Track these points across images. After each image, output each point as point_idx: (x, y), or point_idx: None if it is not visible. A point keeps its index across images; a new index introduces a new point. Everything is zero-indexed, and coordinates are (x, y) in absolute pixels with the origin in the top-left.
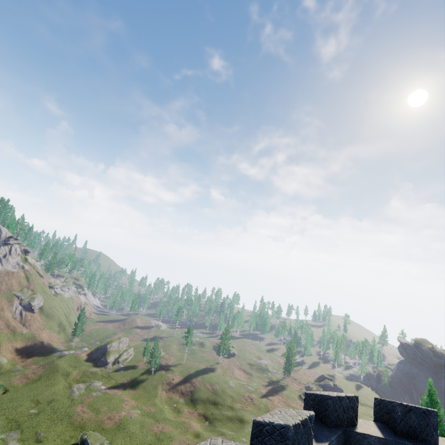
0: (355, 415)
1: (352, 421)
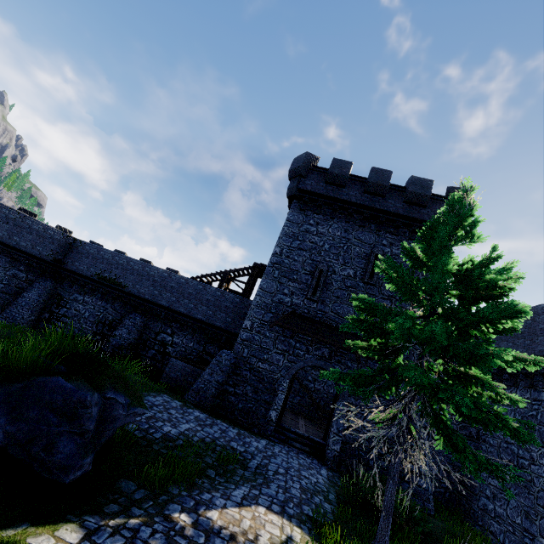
0: None
1: None
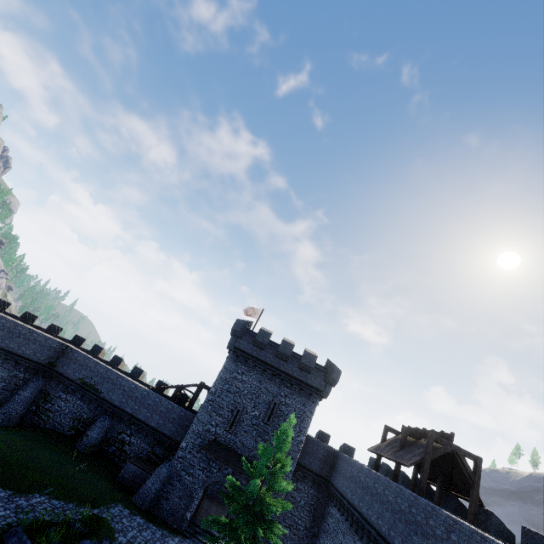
0: (82, 343)
1: (80, 344)
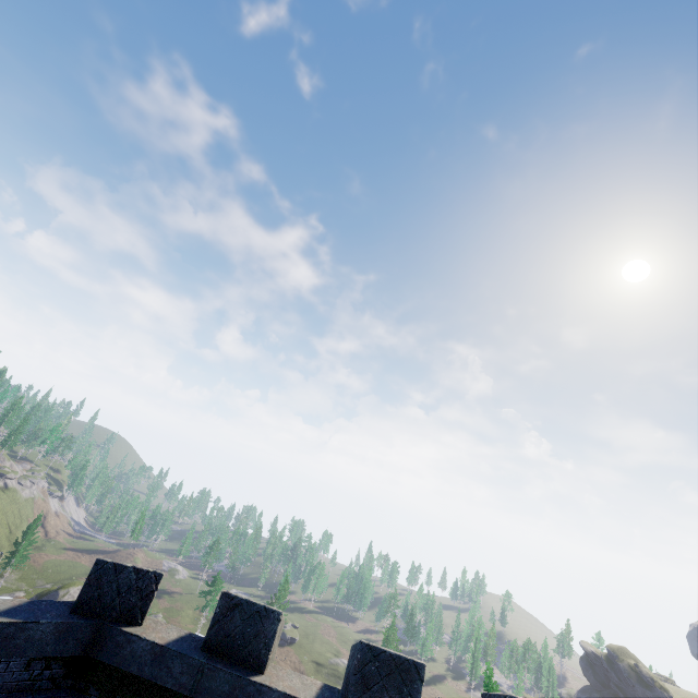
0: (143, 605)
1: (130, 615)
